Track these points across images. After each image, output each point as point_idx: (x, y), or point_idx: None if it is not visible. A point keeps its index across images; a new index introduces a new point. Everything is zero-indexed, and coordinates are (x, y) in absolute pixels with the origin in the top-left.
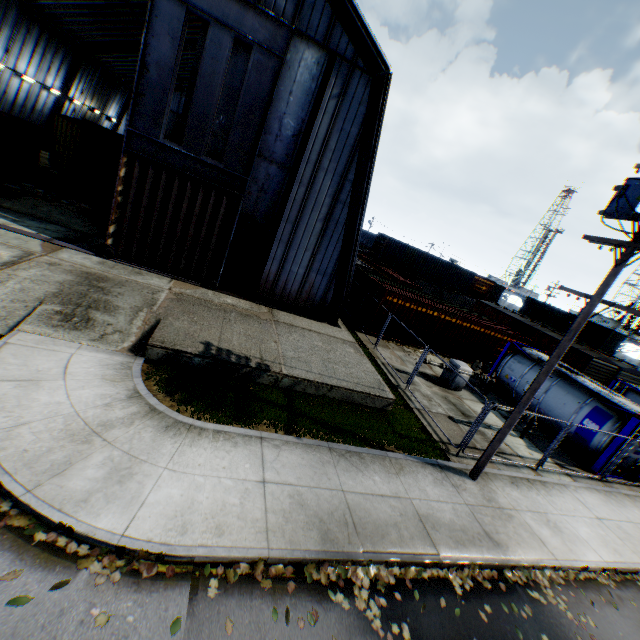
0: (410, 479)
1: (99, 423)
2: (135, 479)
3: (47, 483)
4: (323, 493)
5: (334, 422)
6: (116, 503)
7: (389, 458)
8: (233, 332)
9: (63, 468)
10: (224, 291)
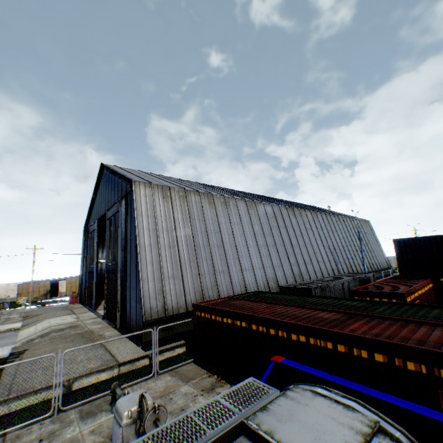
0: None
1: None
2: None
3: None
4: None
5: None
6: None
7: None
8: (54, 346)
9: None
10: (120, 328)
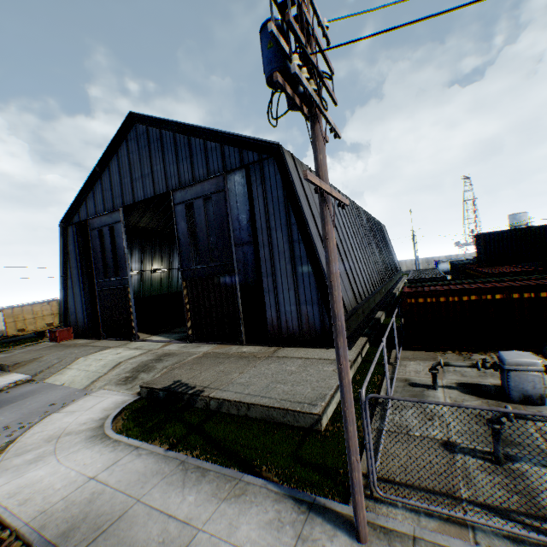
0: (233, 508)
1: (68, 432)
2: (39, 462)
3: (11, 458)
4: (119, 497)
5: (225, 440)
6: (15, 473)
7: (238, 480)
8: (211, 371)
9: (25, 452)
10: (249, 343)
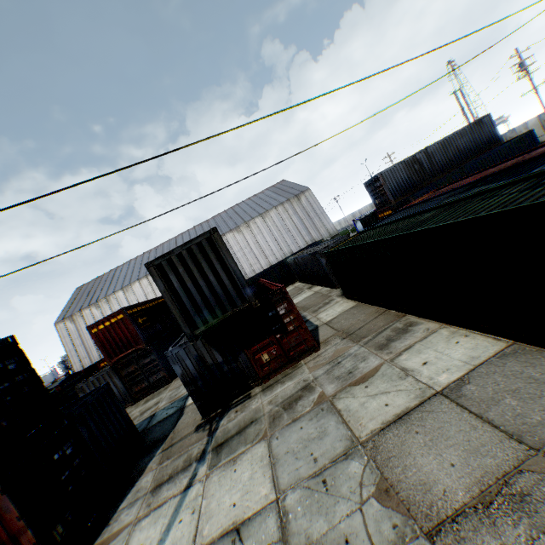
0: None
1: None
2: None
3: None
4: None
5: None
6: None
7: None
8: None
9: None
10: None
